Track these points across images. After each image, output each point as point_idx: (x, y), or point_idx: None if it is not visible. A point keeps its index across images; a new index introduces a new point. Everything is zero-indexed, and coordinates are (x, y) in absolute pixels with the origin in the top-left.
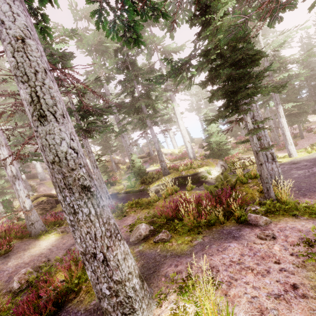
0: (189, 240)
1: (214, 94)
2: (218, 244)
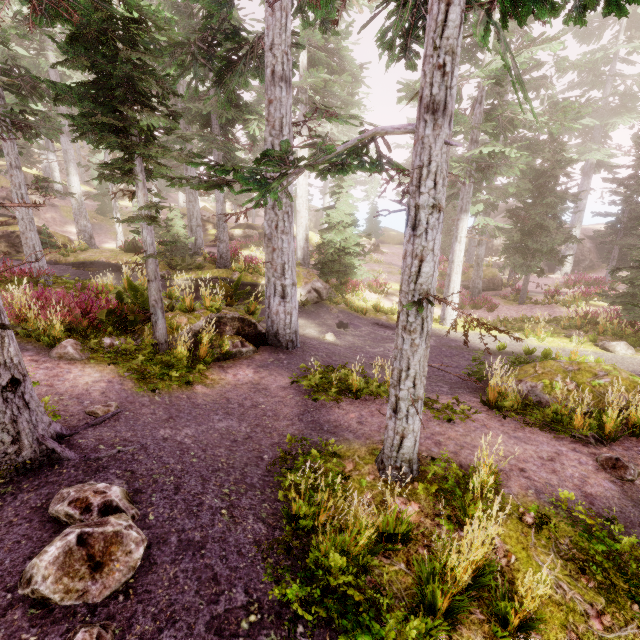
0: None
1: (72, 125)
2: None
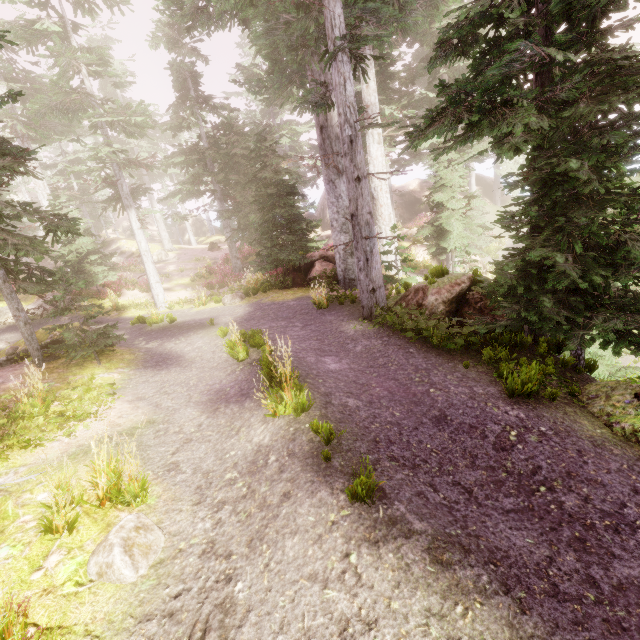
0: None
1: None
2: None
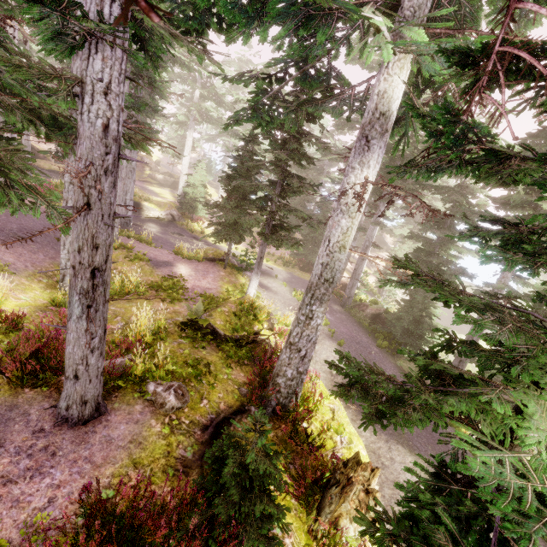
0: None
1: None
2: None
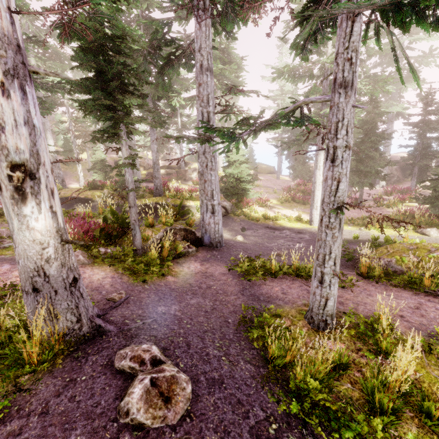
0: (4, 254)
1: (78, 106)
2: (3, 262)
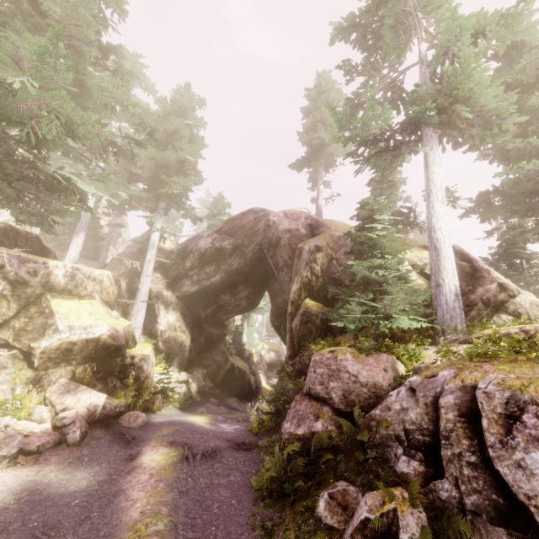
0: None
1: None
2: None
